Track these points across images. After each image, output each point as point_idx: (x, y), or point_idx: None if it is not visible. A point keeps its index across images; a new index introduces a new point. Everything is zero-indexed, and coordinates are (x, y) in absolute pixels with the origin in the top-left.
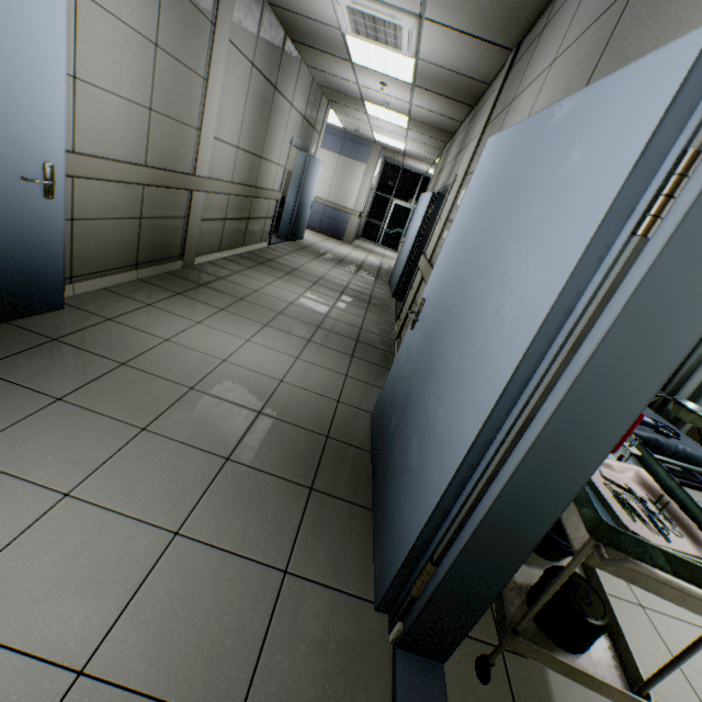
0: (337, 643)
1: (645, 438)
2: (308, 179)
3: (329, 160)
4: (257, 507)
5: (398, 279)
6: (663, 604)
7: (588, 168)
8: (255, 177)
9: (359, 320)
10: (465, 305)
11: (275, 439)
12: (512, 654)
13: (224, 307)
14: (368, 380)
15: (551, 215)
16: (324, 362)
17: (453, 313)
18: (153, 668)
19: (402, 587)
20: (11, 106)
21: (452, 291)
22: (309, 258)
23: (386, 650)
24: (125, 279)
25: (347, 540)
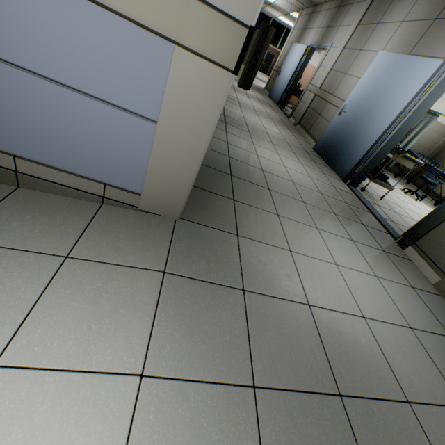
0: (338, 183)
1: None
2: None
3: None
4: (308, 163)
5: (281, 95)
6: (388, 193)
7: (416, 79)
8: None
9: (277, 116)
10: (373, 107)
11: (297, 150)
12: (365, 191)
13: (240, 106)
14: (300, 139)
15: (406, 87)
16: (285, 131)
17: (367, 109)
18: (317, 179)
19: (350, 173)
20: None
21: (365, 103)
22: None
23: (346, 186)
24: None
25: (328, 171)
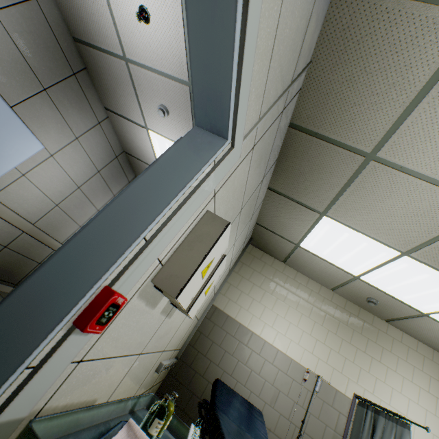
0: None
1: None
2: None
3: None
4: None
5: None
6: None
7: None
8: None
9: None
10: None
11: None
12: None
13: None
14: None
15: None
16: None
17: None
18: None
19: None
20: None
21: None
22: None
23: None
24: None
25: None
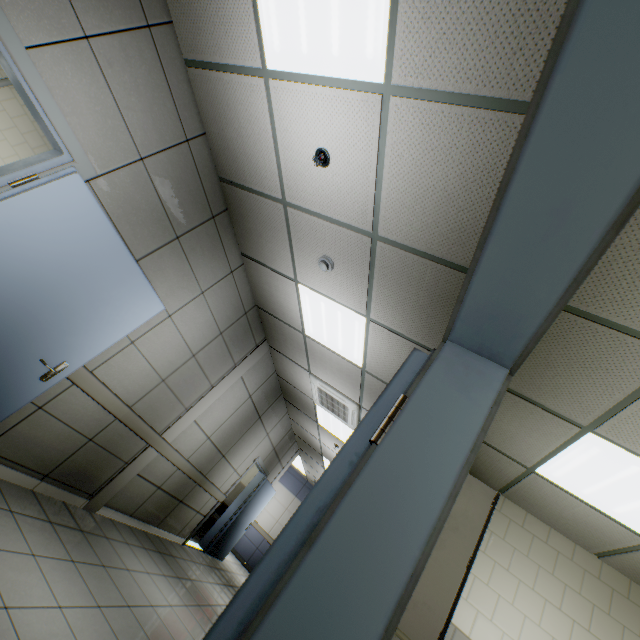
0: None
1: None
2: (257, 498)
3: (285, 496)
4: None
5: None
6: None
7: None
8: (210, 467)
9: None
10: None
11: None
12: None
13: (77, 559)
14: None
15: None
16: None
17: None
18: None
19: None
20: (82, 329)
21: None
22: (215, 578)
23: None
24: (23, 481)
25: None
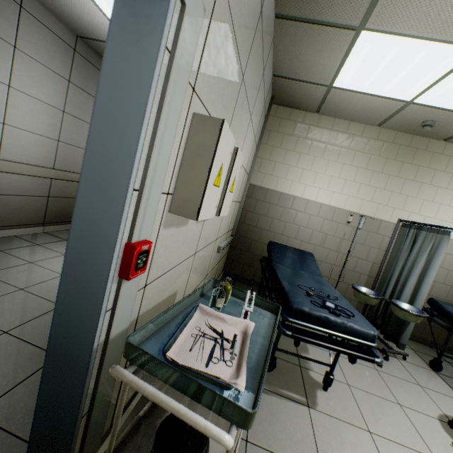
0: None
1: (317, 315)
2: None
3: None
4: None
5: None
6: None
7: None
8: None
9: None
10: None
11: None
12: None
13: None
14: None
15: None
16: None
17: None
18: None
19: None
20: None
21: None
22: None
23: None
24: (33, 231)
25: None
